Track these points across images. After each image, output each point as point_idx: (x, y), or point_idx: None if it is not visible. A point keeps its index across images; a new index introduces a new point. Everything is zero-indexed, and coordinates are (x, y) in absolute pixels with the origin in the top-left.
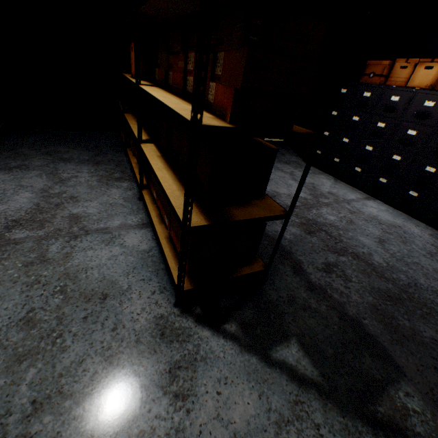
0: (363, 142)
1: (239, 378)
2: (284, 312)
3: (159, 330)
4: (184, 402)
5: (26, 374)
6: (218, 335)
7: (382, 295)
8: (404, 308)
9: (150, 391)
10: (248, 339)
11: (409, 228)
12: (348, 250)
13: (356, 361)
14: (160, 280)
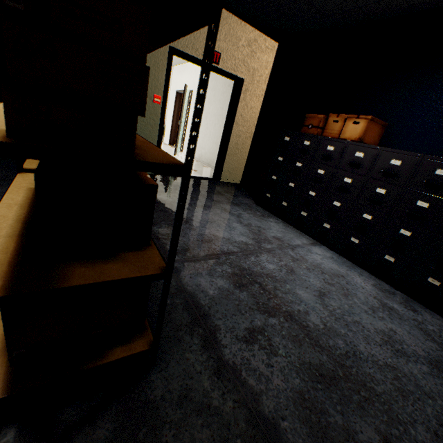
0: (307, 187)
1: None
2: (165, 421)
3: None
4: None
5: None
6: None
7: (313, 374)
8: (339, 394)
9: None
10: None
11: (352, 277)
12: (281, 308)
13: None
14: None
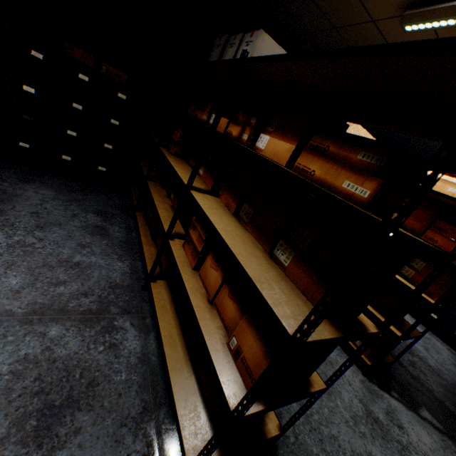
0: None
1: (415, 422)
2: (410, 389)
3: (367, 389)
4: (403, 430)
5: (337, 402)
6: (392, 397)
7: (445, 388)
8: None
9: (387, 421)
10: (405, 402)
11: (434, 341)
12: (413, 352)
13: (454, 424)
14: (345, 356)
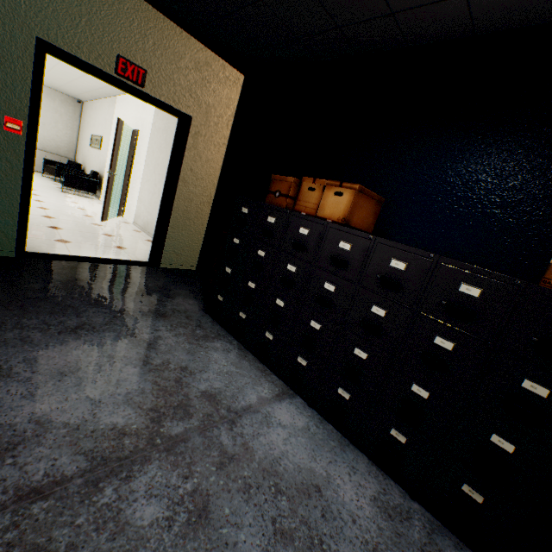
0: (273, 291)
1: None
2: None
3: None
4: None
5: None
6: None
7: None
8: None
9: None
10: None
11: (337, 486)
12: None
13: None
14: None
